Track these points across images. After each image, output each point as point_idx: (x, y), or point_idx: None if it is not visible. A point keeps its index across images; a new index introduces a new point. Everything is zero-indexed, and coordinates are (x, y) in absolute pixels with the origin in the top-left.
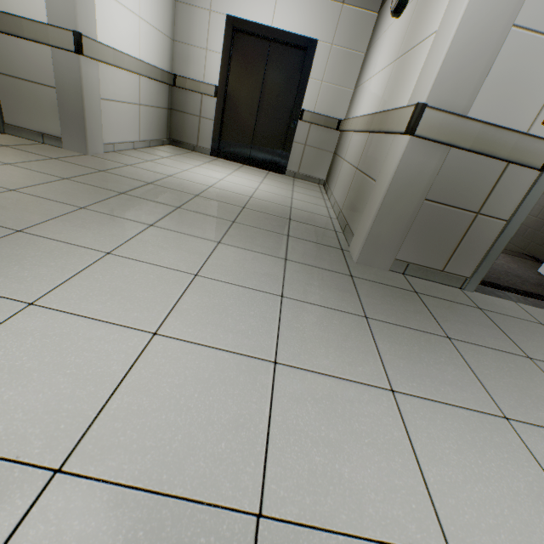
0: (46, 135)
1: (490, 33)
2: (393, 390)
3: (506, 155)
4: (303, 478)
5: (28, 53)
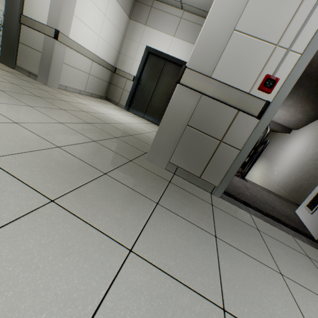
0: (31, 73)
1: (222, 32)
2: (53, 201)
3: (234, 104)
4: None
5: (35, 36)
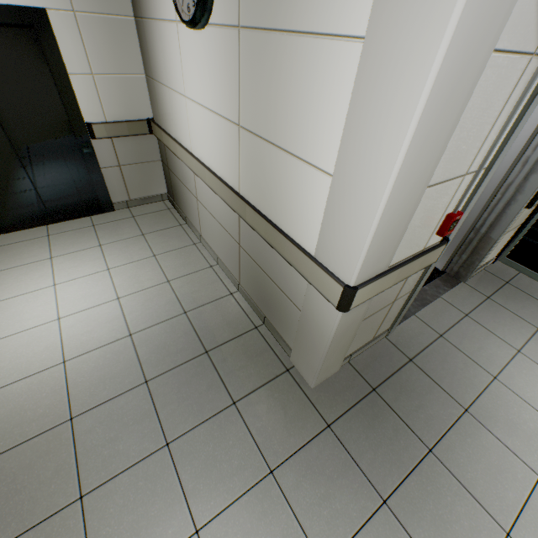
0: None
1: (406, 209)
2: None
3: (416, 271)
4: None
5: None
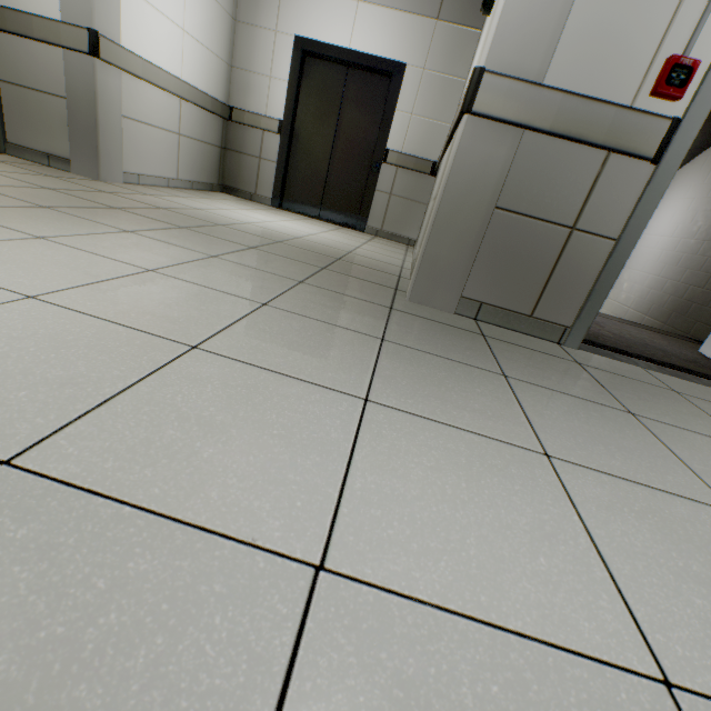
0: (53, 156)
1: None
2: (367, 400)
3: (601, 139)
4: (125, 445)
5: (38, 57)
